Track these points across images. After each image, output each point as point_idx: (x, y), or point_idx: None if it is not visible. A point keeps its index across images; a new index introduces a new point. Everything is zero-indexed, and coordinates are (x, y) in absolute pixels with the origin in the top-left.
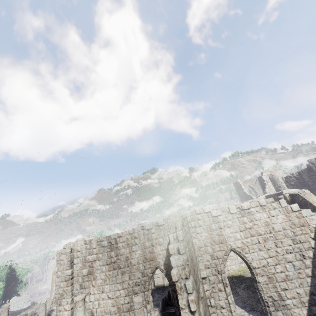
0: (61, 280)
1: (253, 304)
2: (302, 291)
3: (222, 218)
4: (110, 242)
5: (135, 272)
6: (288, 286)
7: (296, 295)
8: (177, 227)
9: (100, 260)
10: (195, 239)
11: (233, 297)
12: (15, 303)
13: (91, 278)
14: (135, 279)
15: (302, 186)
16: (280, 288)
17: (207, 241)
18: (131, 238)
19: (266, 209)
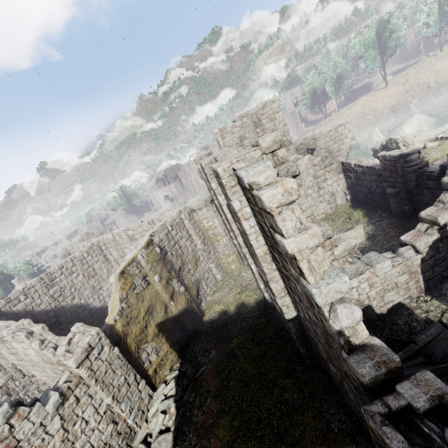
0: None
1: None
2: None
3: None
4: None
5: None
6: None
7: None
8: None
9: None
10: None
11: None
12: None
13: None
14: None
15: None
16: None
17: None
18: None
19: (17, 341)
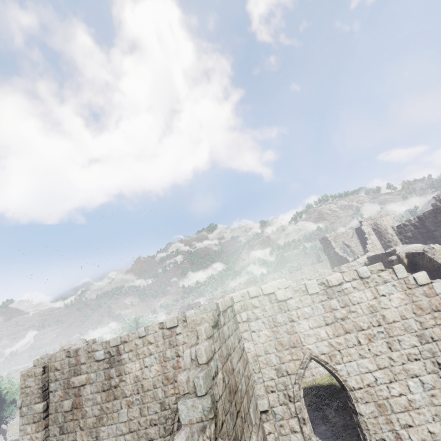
0: (27, 421)
1: (352, 440)
2: (438, 428)
3: (295, 304)
4: (108, 352)
5: (150, 403)
6: (413, 419)
7: (427, 435)
8: (200, 334)
9: (92, 384)
10: (248, 343)
11: (320, 426)
12: (16, 427)
13: (78, 415)
14: (149, 415)
15: (425, 239)
16: (398, 423)
17: (269, 345)
18: (143, 344)
19: (371, 284)
